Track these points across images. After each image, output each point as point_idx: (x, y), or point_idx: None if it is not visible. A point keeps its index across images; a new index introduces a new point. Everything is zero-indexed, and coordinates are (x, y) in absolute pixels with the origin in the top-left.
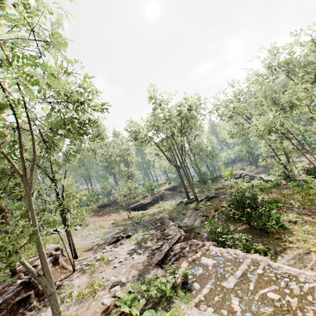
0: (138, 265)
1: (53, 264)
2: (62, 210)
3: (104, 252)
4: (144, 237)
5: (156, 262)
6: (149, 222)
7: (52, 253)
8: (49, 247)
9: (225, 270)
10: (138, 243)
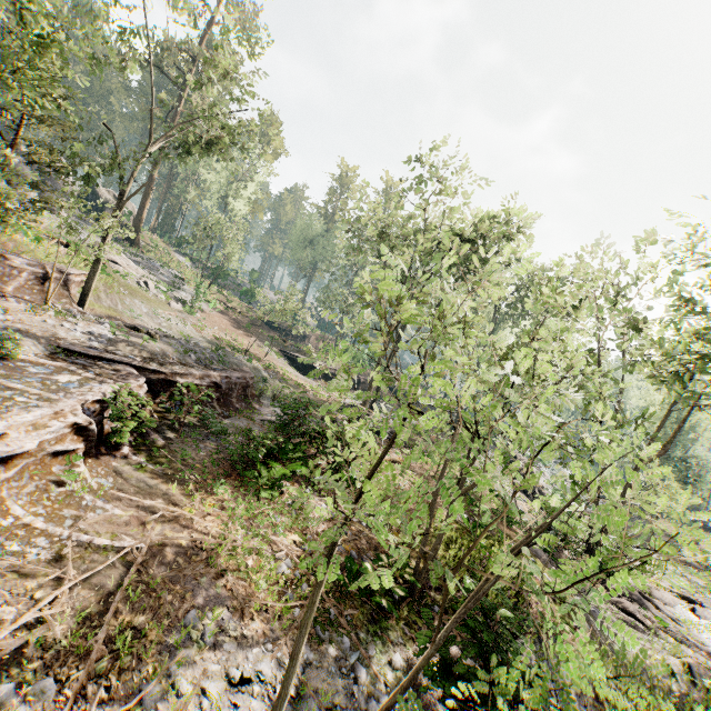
0: (49, 332)
1: (35, 279)
2: (106, 233)
3: (99, 321)
4: (151, 346)
5: (60, 346)
6: (213, 355)
7: (46, 268)
8: (68, 269)
9: (32, 382)
10: (114, 334)
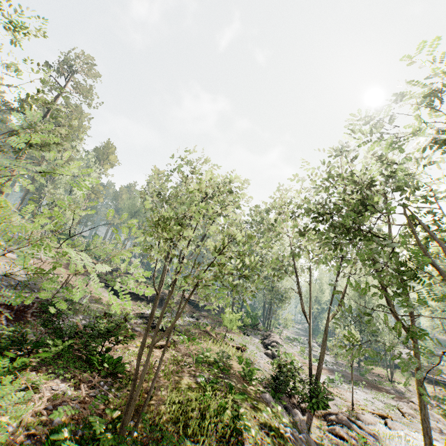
0: None
1: None
2: None
3: None
4: None
5: None
6: (19, 283)
7: None
8: None
9: None
10: None
